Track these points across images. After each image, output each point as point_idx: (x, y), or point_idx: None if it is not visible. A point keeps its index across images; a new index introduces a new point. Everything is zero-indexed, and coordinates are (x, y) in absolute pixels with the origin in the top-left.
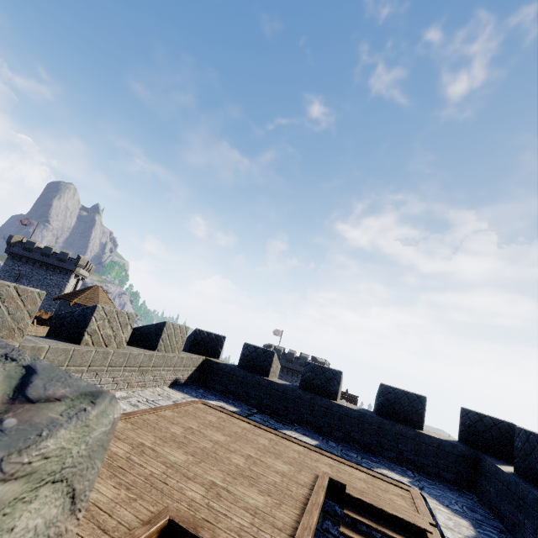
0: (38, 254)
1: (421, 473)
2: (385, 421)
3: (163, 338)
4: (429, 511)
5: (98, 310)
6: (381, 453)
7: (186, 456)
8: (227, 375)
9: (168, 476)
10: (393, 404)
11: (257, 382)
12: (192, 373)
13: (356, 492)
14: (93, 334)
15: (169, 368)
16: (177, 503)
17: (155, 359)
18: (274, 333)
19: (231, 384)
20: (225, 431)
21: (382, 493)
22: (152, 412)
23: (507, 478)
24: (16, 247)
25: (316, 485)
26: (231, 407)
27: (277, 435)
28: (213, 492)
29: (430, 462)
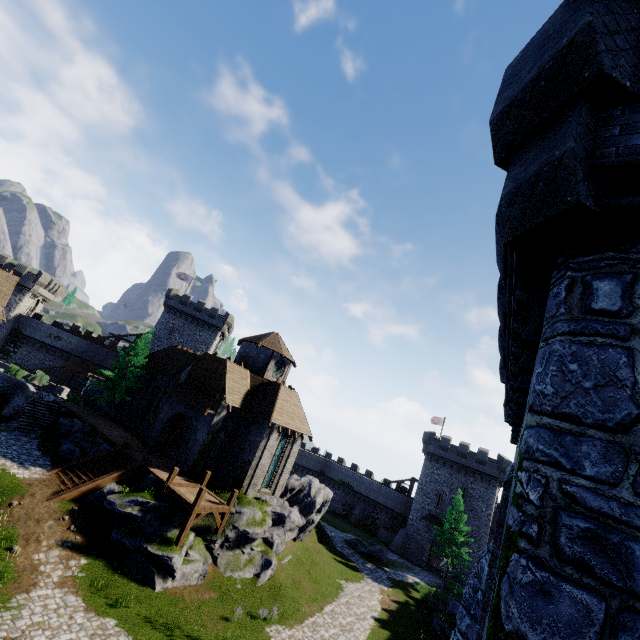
0: (191, 308)
1: None
2: None
3: None
4: None
5: None
6: None
7: None
8: None
9: None
10: None
11: None
12: None
13: None
14: None
15: None
16: None
17: None
18: (432, 421)
19: None
20: None
21: None
22: None
23: None
24: (173, 300)
25: None
26: None
27: None
28: None
29: None
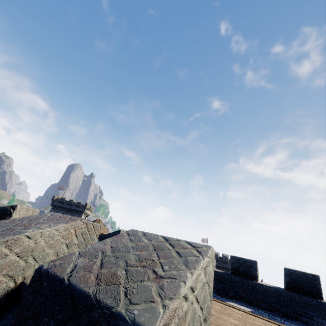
0: (66, 204)
1: None
2: (294, 294)
3: None
4: None
5: (121, 232)
6: (297, 318)
7: None
8: None
9: None
10: (297, 282)
11: None
12: None
13: None
14: None
15: None
16: None
17: None
18: (202, 241)
19: None
20: None
21: None
22: None
23: None
24: (56, 202)
25: None
26: None
27: (225, 304)
28: None
29: None
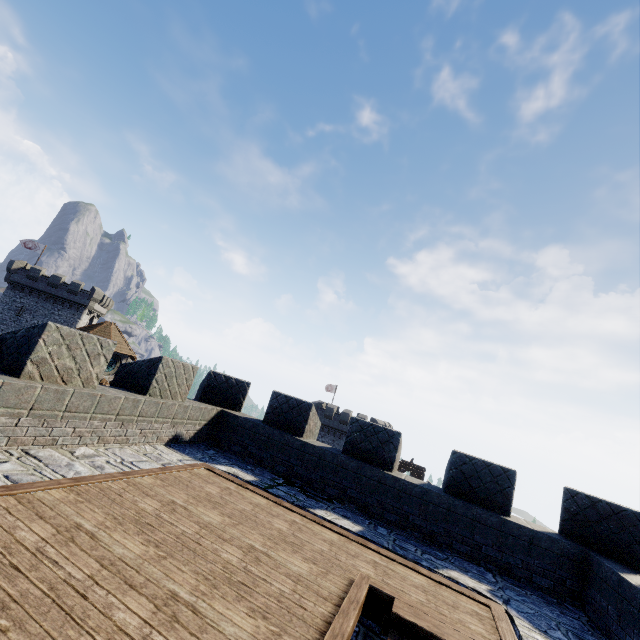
0: (44, 284)
1: (506, 577)
2: (457, 502)
3: (158, 378)
4: (518, 639)
5: (50, 330)
6: (450, 546)
7: (144, 548)
8: (248, 432)
9: (96, 582)
10: (470, 479)
11: (287, 444)
12: (201, 428)
13: (409, 610)
14: (42, 364)
15: (165, 420)
16: (87, 637)
17: (142, 406)
18: (326, 388)
19: (253, 445)
20: (226, 509)
21: (448, 611)
22: (121, 478)
23: (638, 596)
24: (18, 275)
25: (346, 599)
26: (247, 475)
27: (304, 517)
28: (166, 612)
29: (519, 562)
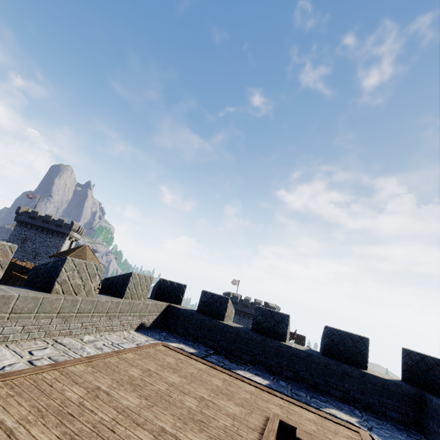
0: (40, 221)
1: (368, 412)
2: (331, 361)
3: (129, 287)
4: None
5: (68, 262)
6: (328, 392)
7: (139, 400)
8: (187, 319)
9: (117, 422)
10: (338, 345)
11: (214, 326)
12: (156, 318)
13: (307, 435)
14: (63, 283)
15: (135, 314)
16: None
17: (121, 305)
18: (232, 282)
19: (191, 327)
20: (182, 373)
21: (332, 436)
22: (114, 355)
23: None
24: (23, 216)
25: (266, 429)
26: (190, 348)
27: (231, 376)
28: (161, 439)
29: (376, 401)
